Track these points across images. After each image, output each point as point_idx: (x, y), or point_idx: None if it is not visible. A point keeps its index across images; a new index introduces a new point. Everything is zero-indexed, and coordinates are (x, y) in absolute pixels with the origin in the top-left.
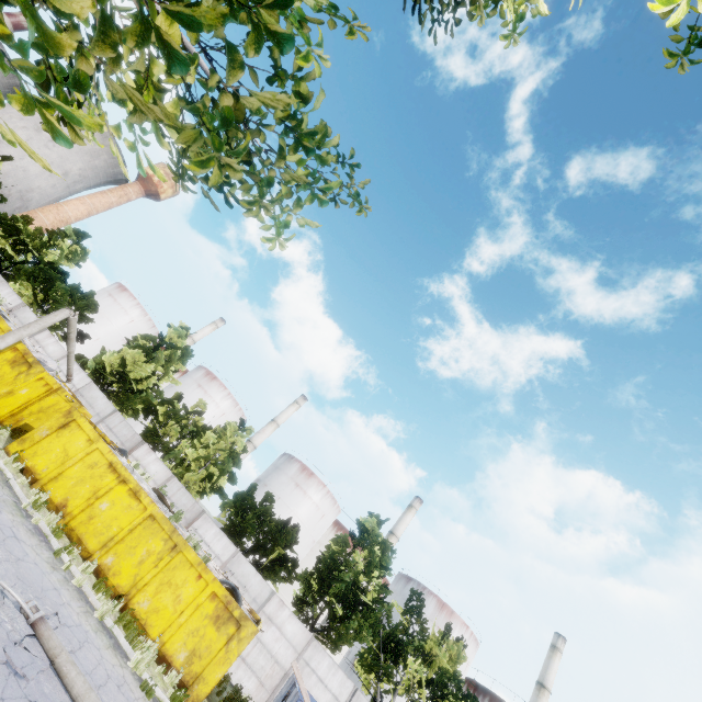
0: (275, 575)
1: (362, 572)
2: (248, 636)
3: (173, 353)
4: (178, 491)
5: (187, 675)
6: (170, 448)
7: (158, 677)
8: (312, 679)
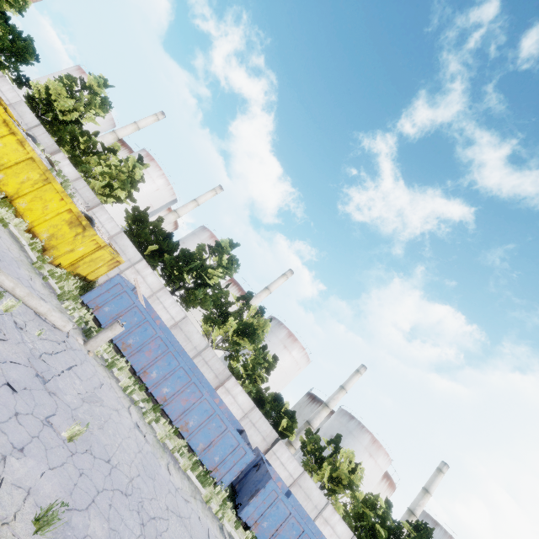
0: (154, 260)
1: (211, 268)
2: (89, 236)
3: (92, 97)
4: (83, 188)
5: (47, 245)
6: (83, 162)
7: (26, 238)
8: (159, 306)
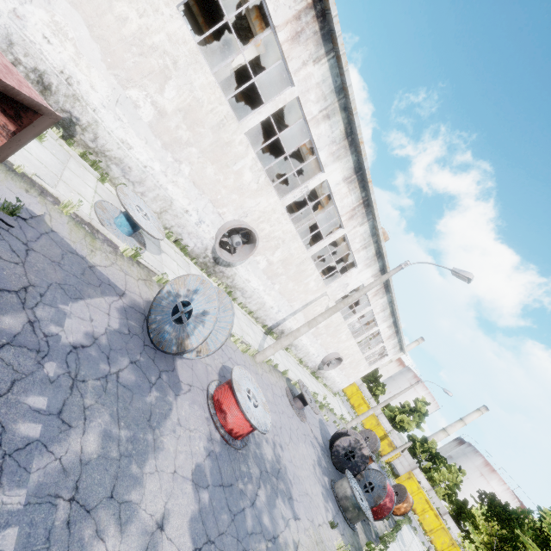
0: None
1: None
2: None
3: (421, 415)
4: (434, 497)
5: None
6: (427, 470)
7: None
8: None
